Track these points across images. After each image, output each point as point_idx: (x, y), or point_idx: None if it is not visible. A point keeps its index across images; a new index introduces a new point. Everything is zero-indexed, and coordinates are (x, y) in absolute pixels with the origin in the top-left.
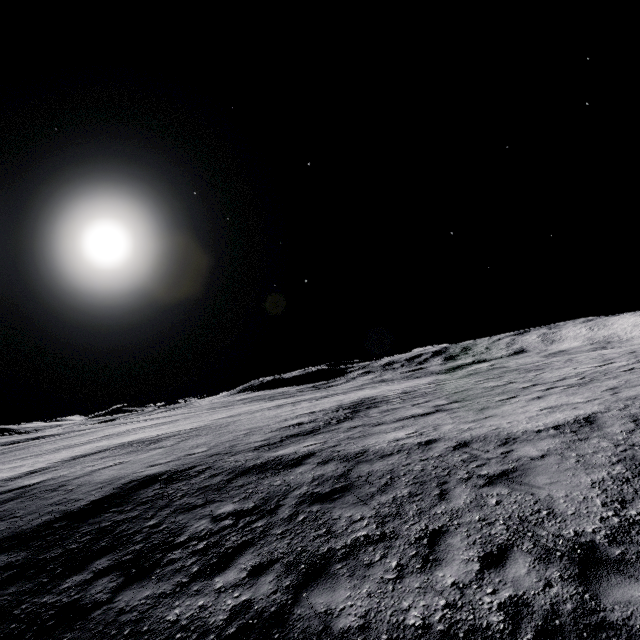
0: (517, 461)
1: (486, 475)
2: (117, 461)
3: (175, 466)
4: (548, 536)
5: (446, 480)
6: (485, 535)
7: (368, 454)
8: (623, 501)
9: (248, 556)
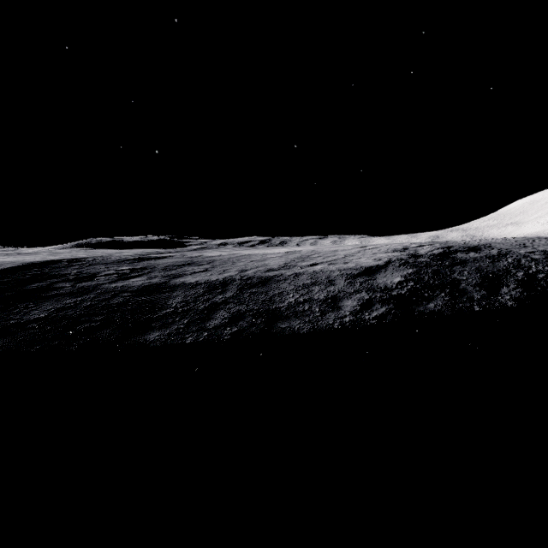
0: (265, 258)
1: (252, 260)
2: (1, 257)
3: (69, 258)
4: (262, 268)
5: (236, 261)
6: (243, 269)
7: (203, 256)
8: (289, 263)
9: (144, 276)
